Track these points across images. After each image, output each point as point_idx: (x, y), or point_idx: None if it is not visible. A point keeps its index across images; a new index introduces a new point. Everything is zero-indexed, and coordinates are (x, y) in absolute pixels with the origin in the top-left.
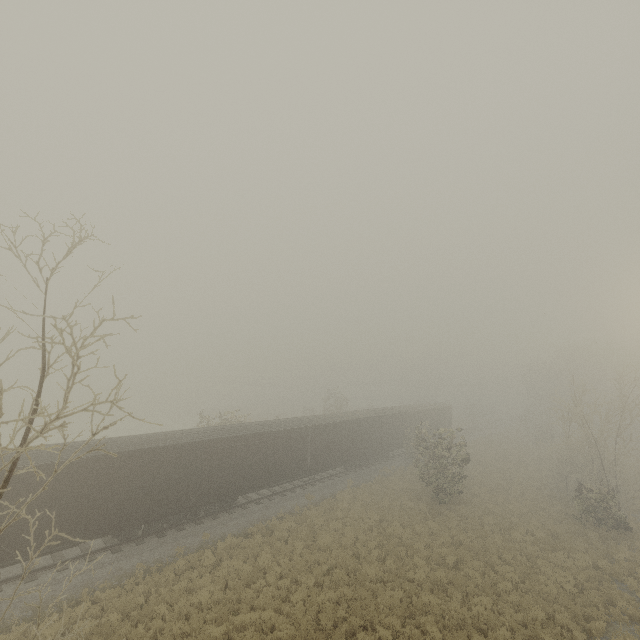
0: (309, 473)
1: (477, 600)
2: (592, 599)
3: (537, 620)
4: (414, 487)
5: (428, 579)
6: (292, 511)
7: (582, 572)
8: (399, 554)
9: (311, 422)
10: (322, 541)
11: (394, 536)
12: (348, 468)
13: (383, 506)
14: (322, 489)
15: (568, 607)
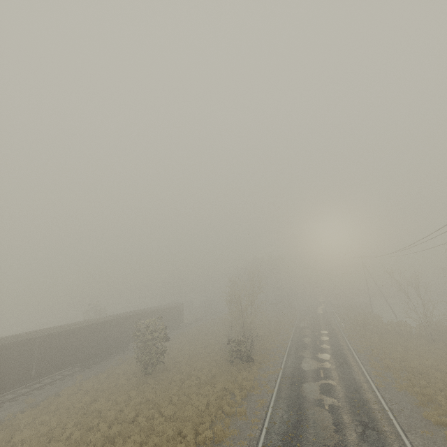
0: (34, 379)
1: (132, 439)
2: (212, 410)
3: (169, 438)
4: (137, 368)
5: (104, 437)
6: (3, 420)
7: (214, 395)
8: (92, 425)
9: (41, 333)
10: (17, 438)
11: (96, 411)
12: (84, 366)
13: (102, 390)
14: (49, 390)
15: (193, 421)
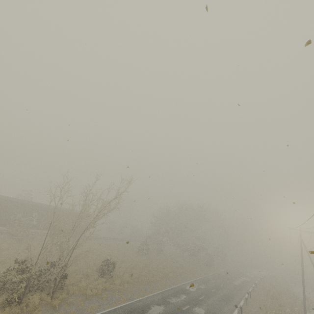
0: None
1: None
2: None
3: None
4: None
5: None
6: None
7: None
8: None
9: None
10: None
11: None
12: None
13: None
14: None
15: None
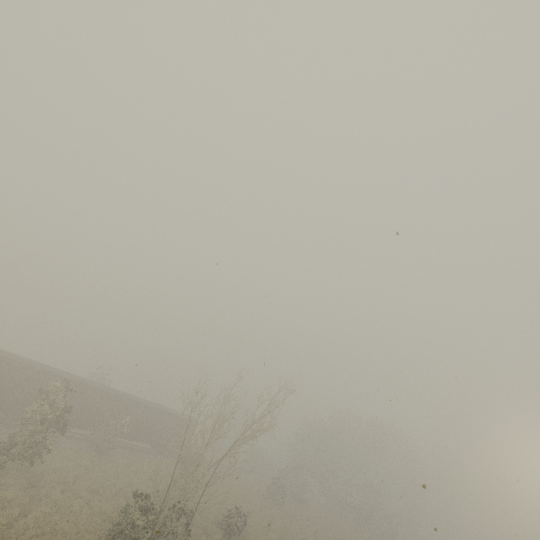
0: None
1: None
2: None
3: None
4: None
5: None
6: None
7: None
8: None
9: None
10: None
11: None
12: None
13: None
14: None
15: None
